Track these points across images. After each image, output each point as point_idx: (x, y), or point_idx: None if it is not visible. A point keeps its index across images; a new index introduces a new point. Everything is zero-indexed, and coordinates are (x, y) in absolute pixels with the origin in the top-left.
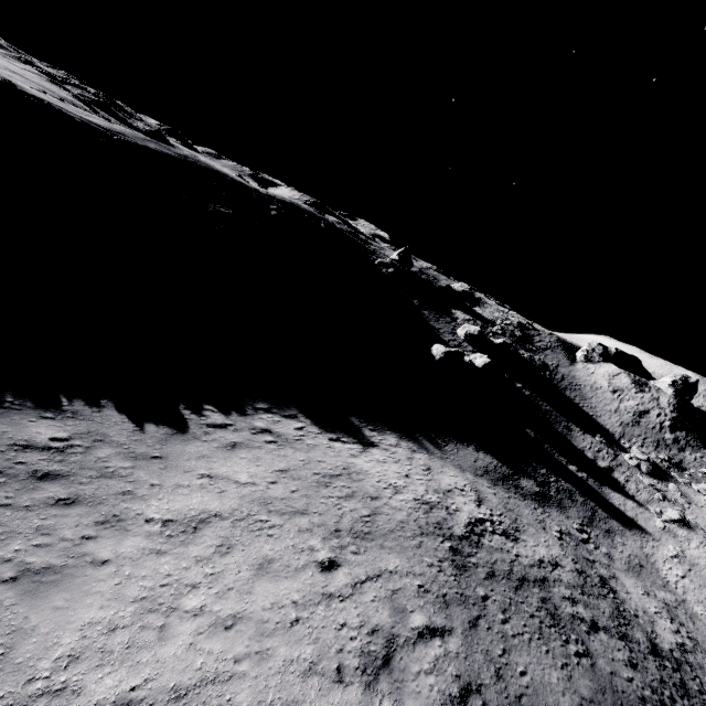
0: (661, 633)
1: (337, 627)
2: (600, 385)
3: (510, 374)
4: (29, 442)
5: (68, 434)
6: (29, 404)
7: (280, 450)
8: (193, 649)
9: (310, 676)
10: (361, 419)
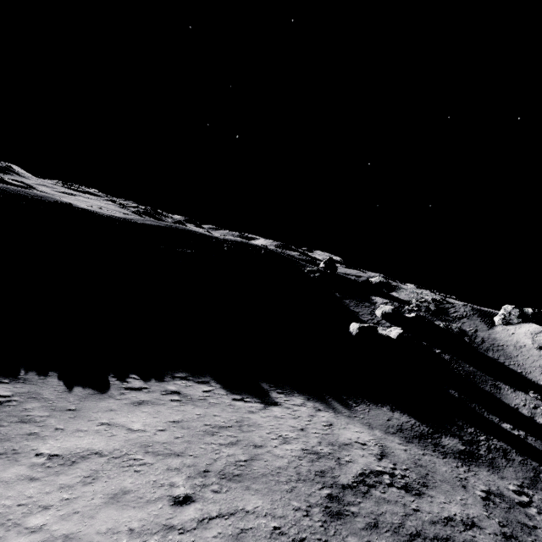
0: None
1: None
2: (523, 343)
3: (428, 342)
4: None
5: (13, 393)
6: None
7: (181, 406)
8: None
9: None
10: (271, 384)
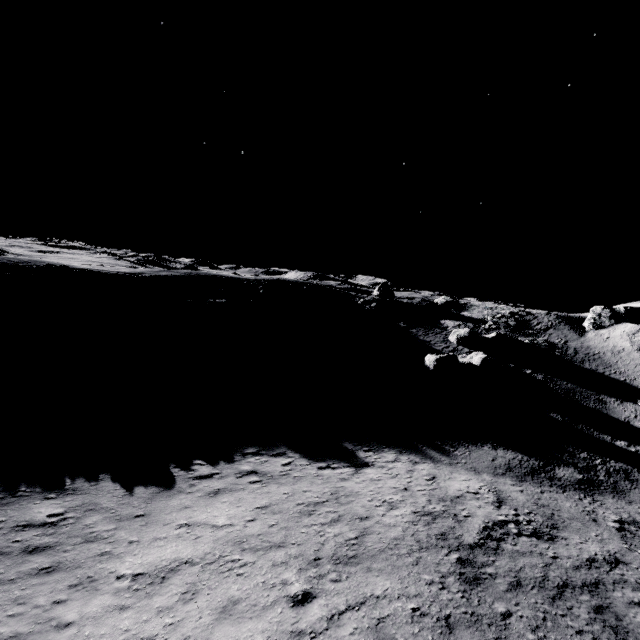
0: None
1: None
2: (621, 347)
3: (515, 363)
4: (29, 522)
5: (65, 508)
6: (38, 489)
7: (264, 488)
8: None
9: None
10: (355, 443)
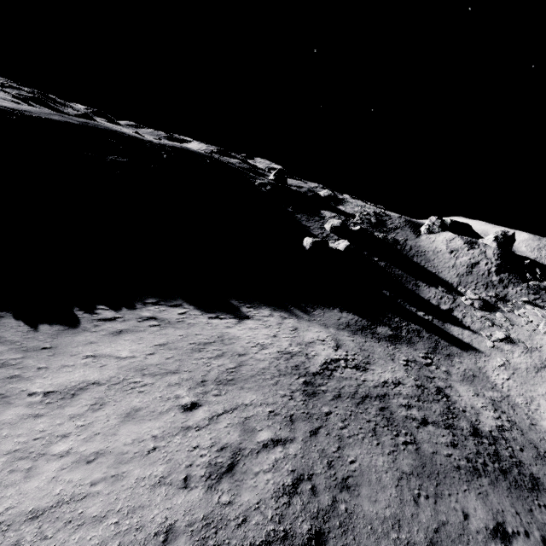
0: (484, 420)
1: (189, 449)
2: (440, 249)
3: (368, 252)
4: None
5: None
6: None
7: (162, 330)
8: (55, 481)
9: (159, 487)
10: (240, 301)
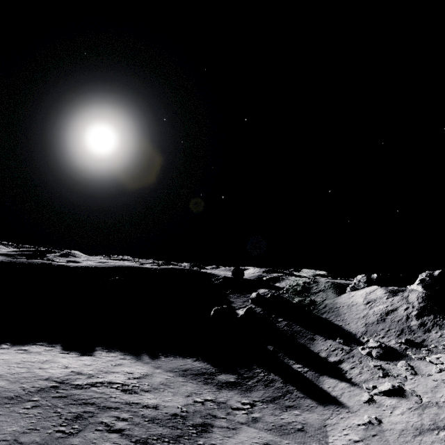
0: None
1: None
2: (356, 302)
3: (277, 314)
4: None
5: None
6: None
7: (18, 354)
8: None
9: None
10: (104, 348)
